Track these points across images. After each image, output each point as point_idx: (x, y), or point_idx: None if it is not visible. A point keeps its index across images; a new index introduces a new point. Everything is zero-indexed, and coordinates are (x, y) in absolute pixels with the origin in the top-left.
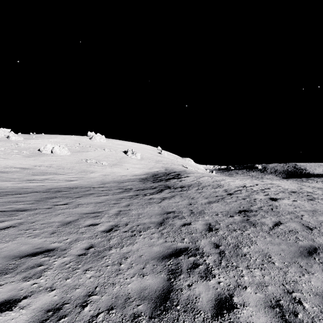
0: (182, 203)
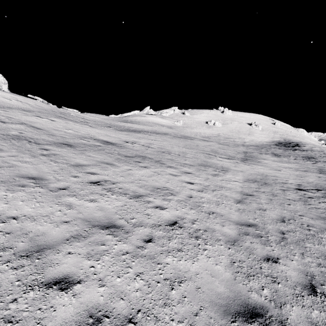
0: (306, 153)
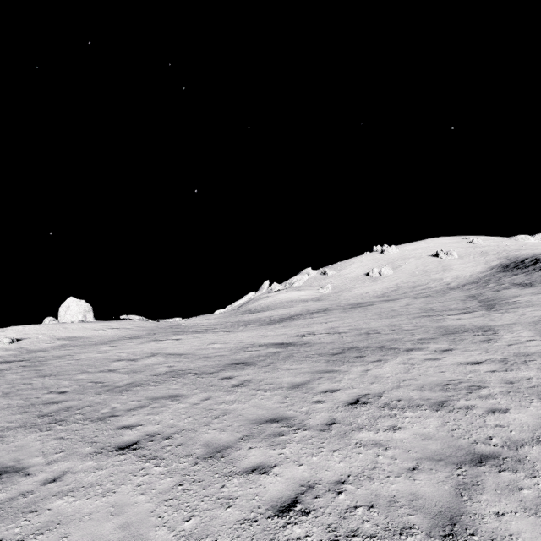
0: None
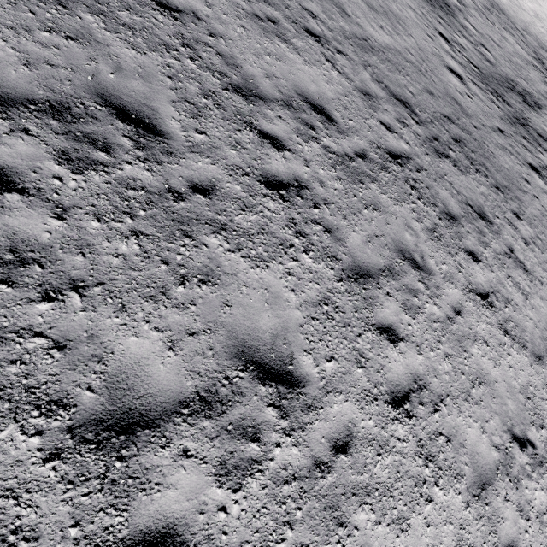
0: None
